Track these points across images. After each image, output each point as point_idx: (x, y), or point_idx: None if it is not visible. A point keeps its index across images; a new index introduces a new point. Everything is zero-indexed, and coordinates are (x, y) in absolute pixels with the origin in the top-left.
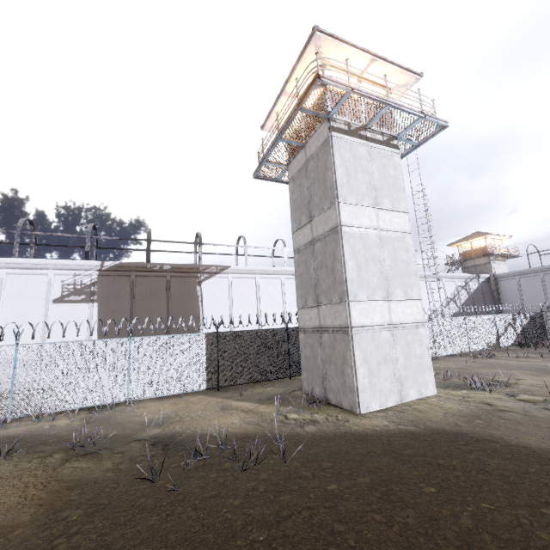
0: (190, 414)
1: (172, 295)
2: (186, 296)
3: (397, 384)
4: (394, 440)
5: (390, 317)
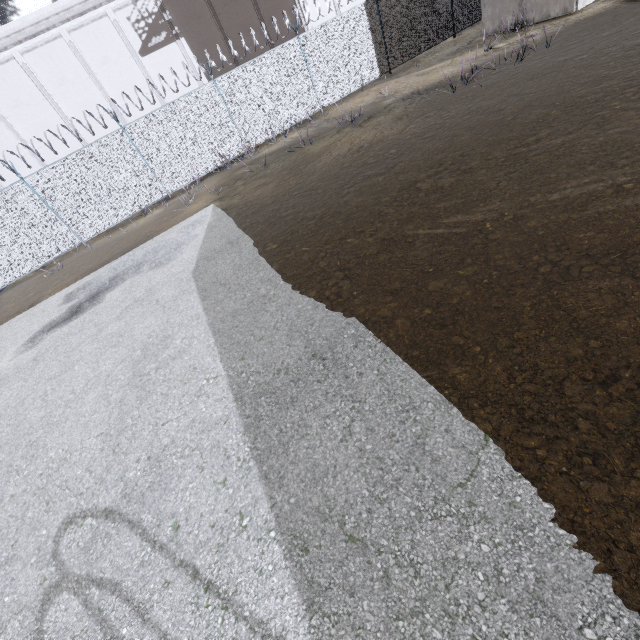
0: (396, 89)
1: None
2: None
3: None
4: (634, 2)
5: None
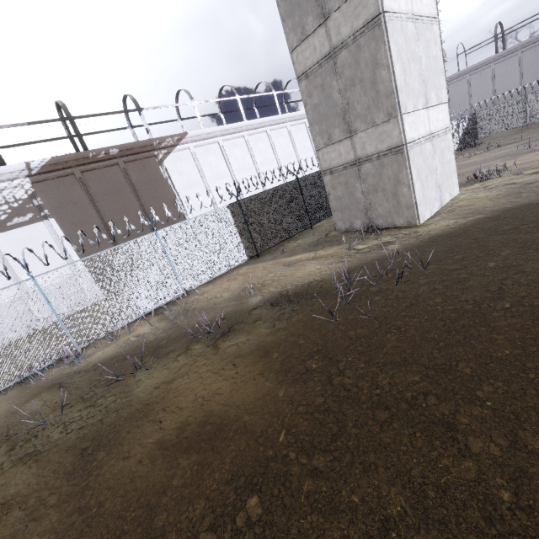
0: (264, 279)
1: (136, 185)
2: (153, 182)
3: (438, 192)
4: (481, 227)
5: (429, 127)
